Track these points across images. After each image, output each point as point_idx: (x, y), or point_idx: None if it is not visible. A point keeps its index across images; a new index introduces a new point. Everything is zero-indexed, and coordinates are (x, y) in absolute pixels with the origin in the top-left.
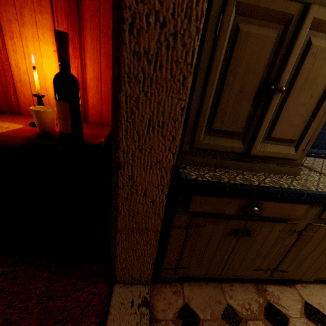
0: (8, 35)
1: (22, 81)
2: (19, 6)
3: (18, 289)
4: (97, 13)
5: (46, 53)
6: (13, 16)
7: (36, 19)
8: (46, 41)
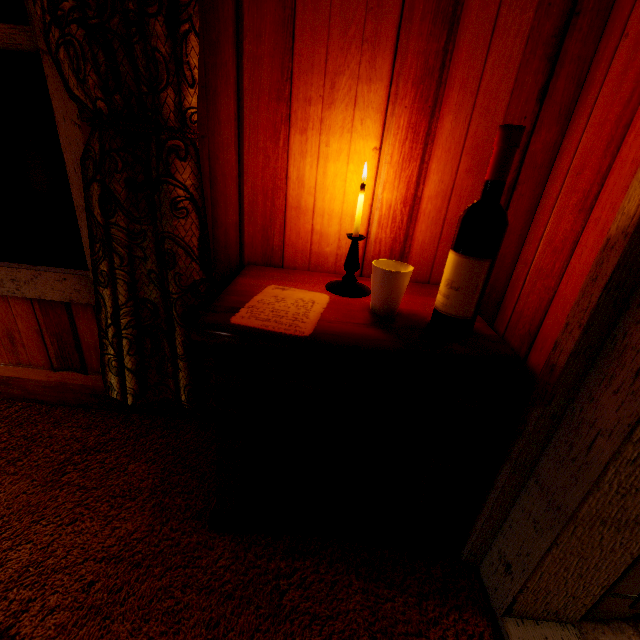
0: (298, 127)
1: (300, 207)
2: (332, 72)
3: (322, 609)
4: (476, 72)
5: (358, 153)
6: (317, 91)
7: (356, 93)
8: (364, 131)
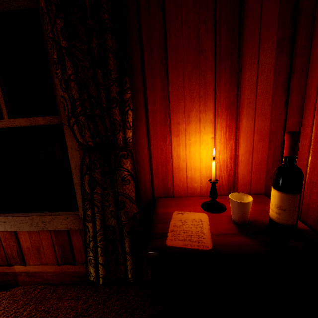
0: (175, 134)
1: (179, 168)
2: (188, 111)
3: None
4: (253, 100)
5: (204, 141)
6: (182, 119)
7: (200, 117)
8: (205, 131)
